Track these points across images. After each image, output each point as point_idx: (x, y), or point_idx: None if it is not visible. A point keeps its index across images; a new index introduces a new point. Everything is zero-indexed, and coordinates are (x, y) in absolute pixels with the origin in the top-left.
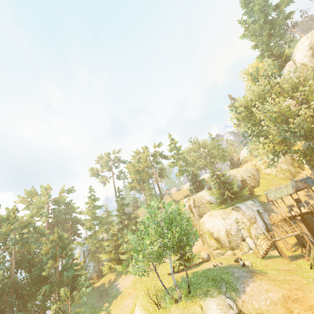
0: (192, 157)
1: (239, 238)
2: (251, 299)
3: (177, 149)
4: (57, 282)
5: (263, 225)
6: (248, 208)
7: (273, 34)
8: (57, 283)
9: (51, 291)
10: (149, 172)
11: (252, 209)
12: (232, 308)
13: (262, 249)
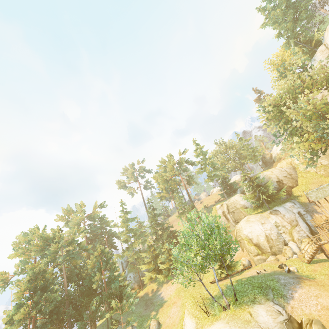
0: (220, 160)
1: (281, 242)
2: (301, 305)
3: (204, 154)
4: (107, 294)
5: (306, 228)
6: (287, 210)
7: (298, 18)
8: (107, 295)
9: (101, 301)
10: (177, 180)
11: (293, 212)
12: (282, 314)
13: (308, 253)
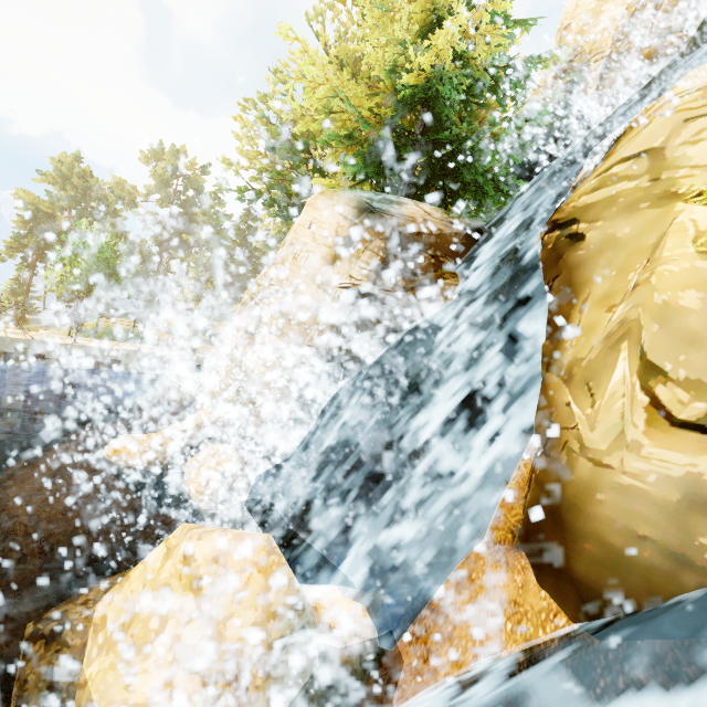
0: None
1: None
2: None
3: None
4: None
5: None
6: None
7: None
8: None
9: None
10: None
11: None
12: None
13: None
